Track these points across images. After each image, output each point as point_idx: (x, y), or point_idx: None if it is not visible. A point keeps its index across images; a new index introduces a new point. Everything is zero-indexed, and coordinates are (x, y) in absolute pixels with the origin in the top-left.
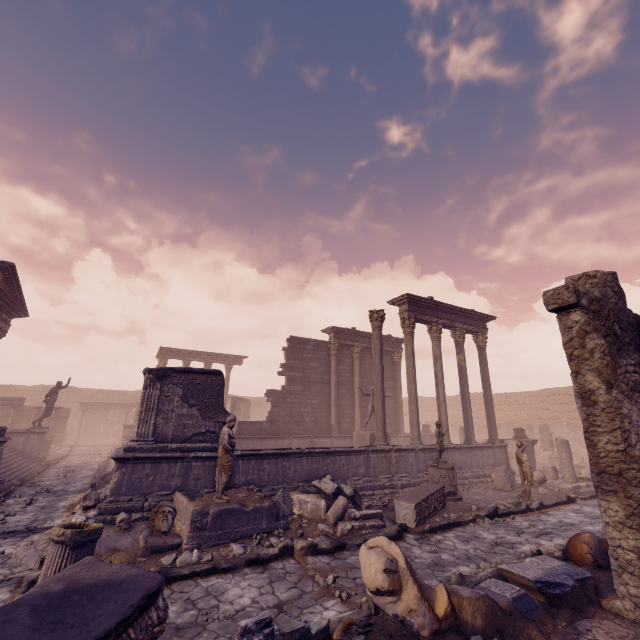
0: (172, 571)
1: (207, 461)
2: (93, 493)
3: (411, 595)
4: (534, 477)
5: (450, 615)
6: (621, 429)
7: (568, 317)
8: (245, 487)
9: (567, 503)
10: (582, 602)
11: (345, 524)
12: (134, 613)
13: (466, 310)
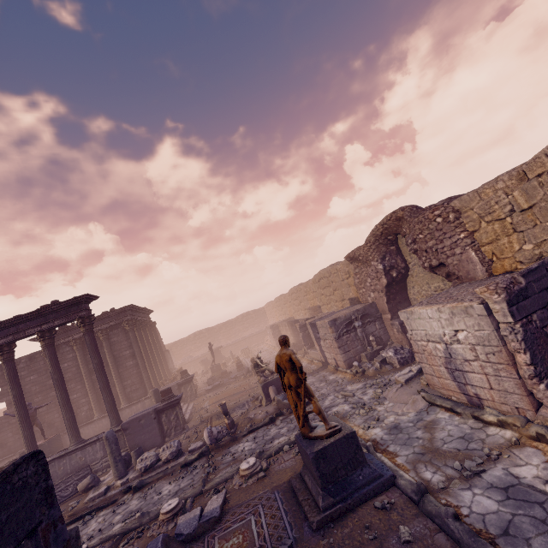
0: None
1: None
2: None
3: None
4: (78, 487)
5: None
6: None
7: None
8: None
9: None
10: None
11: None
12: None
13: (29, 314)
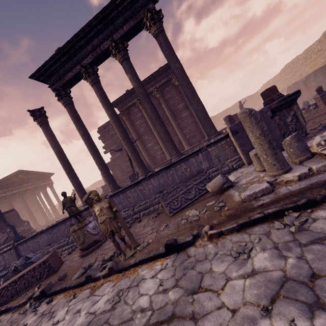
0: None
1: (7, 252)
2: None
3: None
4: (208, 188)
5: None
6: None
7: None
8: None
9: (167, 255)
10: None
11: None
12: None
13: (96, 18)
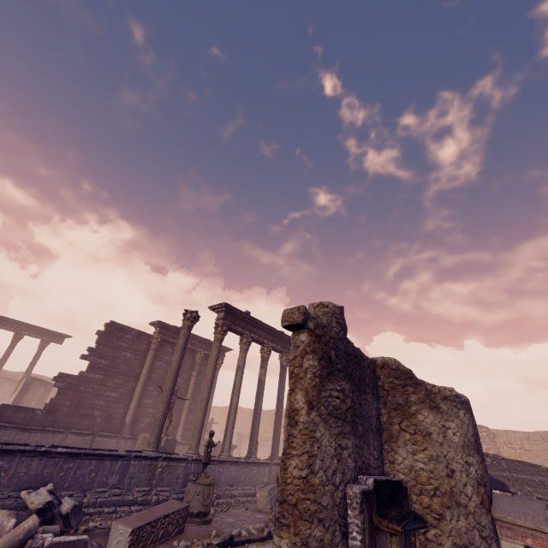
0: None
1: None
2: None
3: None
4: None
5: None
6: (309, 453)
7: (299, 336)
8: None
9: None
10: None
11: None
12: None
13: (276, 330)
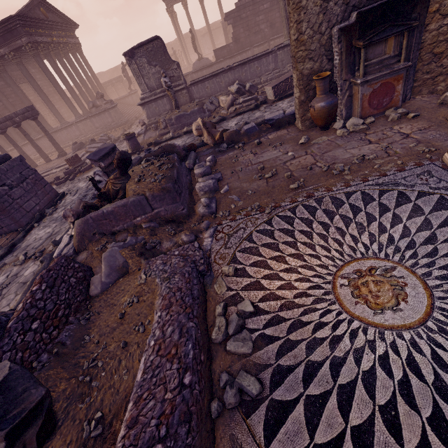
0: (160, 141)
1: (176, 93)
2: (141, 120)
3: (205, 135)
4: None
5: (219, 139)
6: (297, 22)
7: None
8: (192, 102)
9: None
10: (282, 124)
11: (232, 108)
12: (110, 152)
13: None
